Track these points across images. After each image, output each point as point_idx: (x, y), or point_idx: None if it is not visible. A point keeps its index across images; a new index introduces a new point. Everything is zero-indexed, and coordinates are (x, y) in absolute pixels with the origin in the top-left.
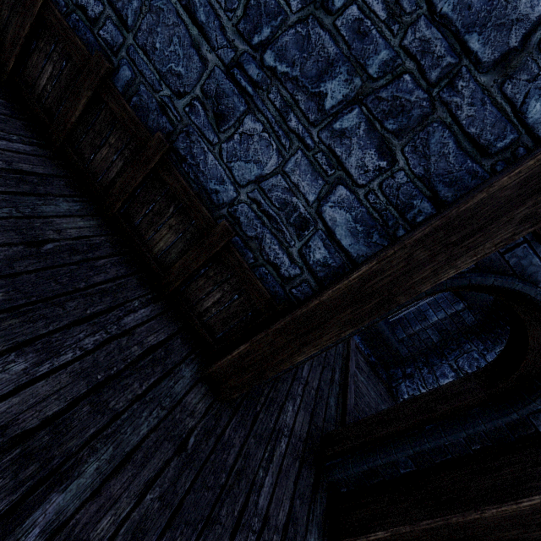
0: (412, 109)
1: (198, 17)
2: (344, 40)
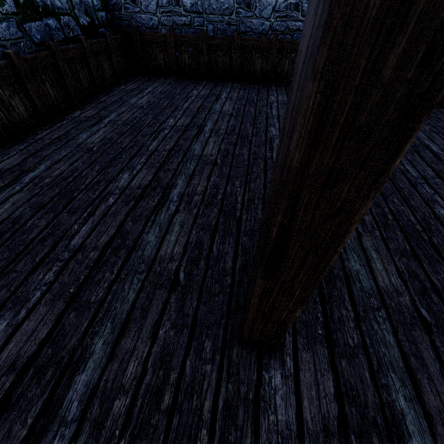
0: None
1: None
2: None
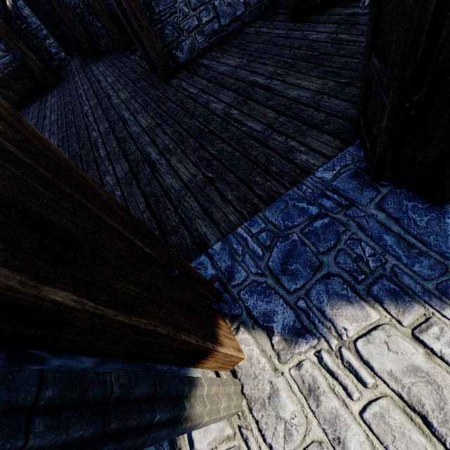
0: None
1: None
2: None
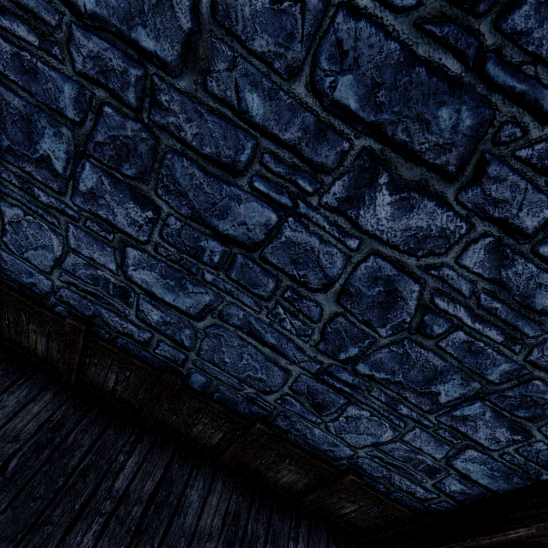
0: (547, 403)
1: (266, 340)
2: (452, 356)
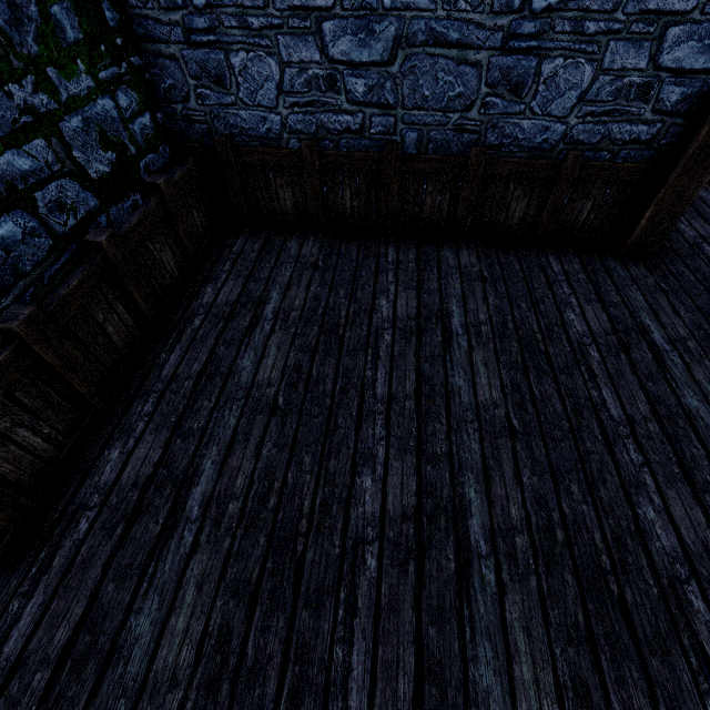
0: None
1: (450, 40)
2: None
